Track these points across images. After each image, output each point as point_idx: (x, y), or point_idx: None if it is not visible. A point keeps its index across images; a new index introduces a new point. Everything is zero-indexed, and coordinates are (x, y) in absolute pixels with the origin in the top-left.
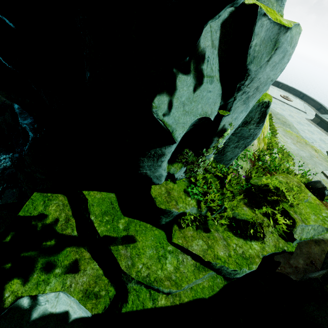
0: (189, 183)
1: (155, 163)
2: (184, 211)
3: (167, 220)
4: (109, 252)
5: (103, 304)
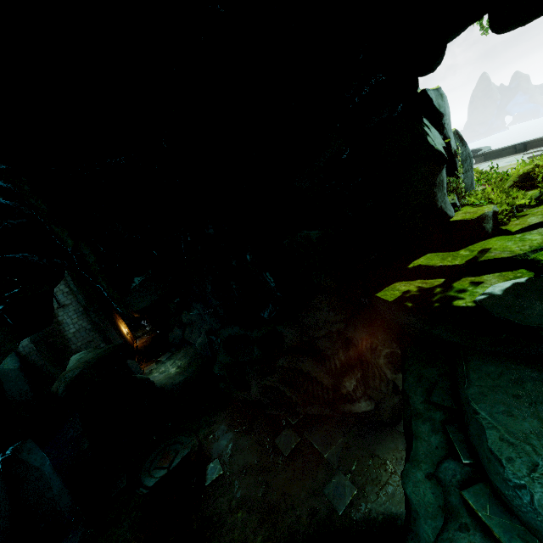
0: (469, 206)
1: (442, 192)
2: (493, 210)
3: (490, 226)
4: (484, 261)
5: (530, 276)
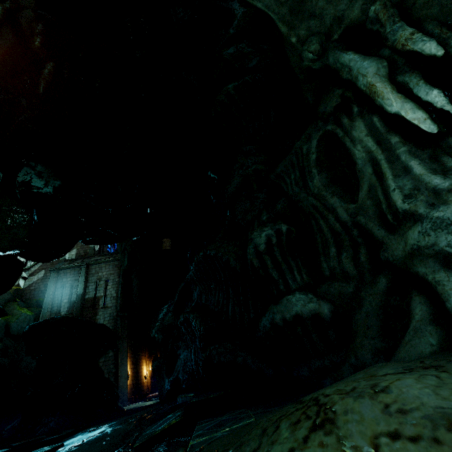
0: None
1: None
2: None
3: None
4: None
5: None
